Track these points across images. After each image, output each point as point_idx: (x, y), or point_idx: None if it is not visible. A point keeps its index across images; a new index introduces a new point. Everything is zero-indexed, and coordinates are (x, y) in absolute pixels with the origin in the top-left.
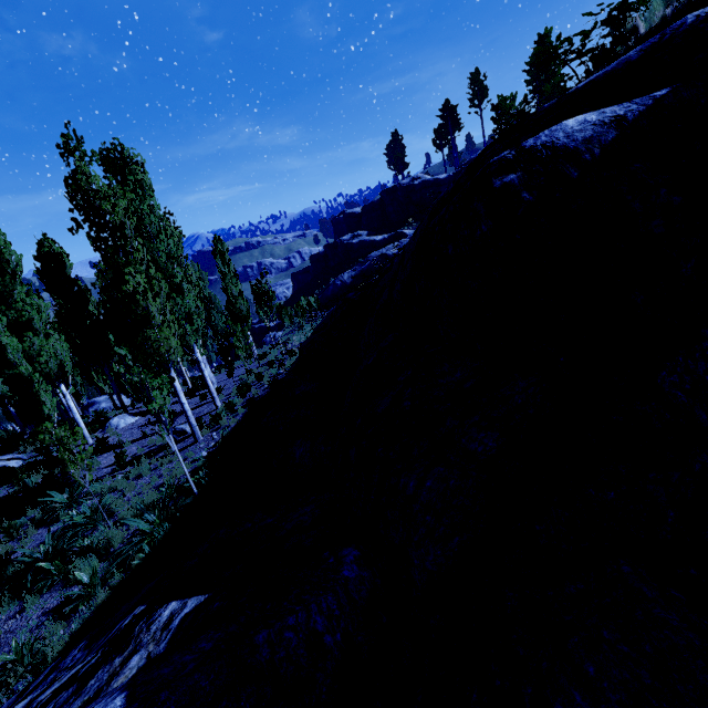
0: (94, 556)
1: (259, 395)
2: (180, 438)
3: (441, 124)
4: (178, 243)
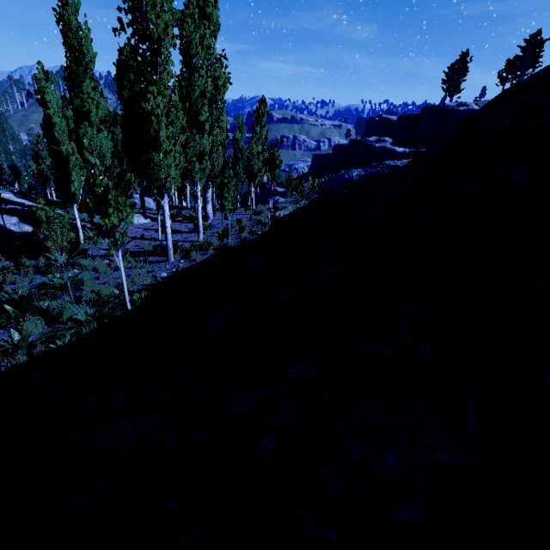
0: (42, 320)
1: (230, 245)
2: (161, 252)
3: (519, 56)
4: (222, 88)
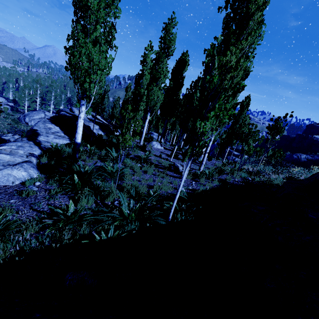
0: (93, 197)
1: (233, 182)
2: (174, 170)
3: None
4: None
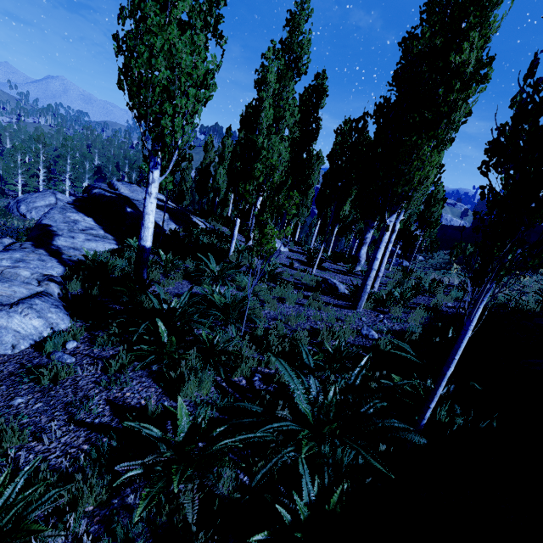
0: (211, 372)
1: (457, 311)
2: (328, 291)
3: None
4: None
